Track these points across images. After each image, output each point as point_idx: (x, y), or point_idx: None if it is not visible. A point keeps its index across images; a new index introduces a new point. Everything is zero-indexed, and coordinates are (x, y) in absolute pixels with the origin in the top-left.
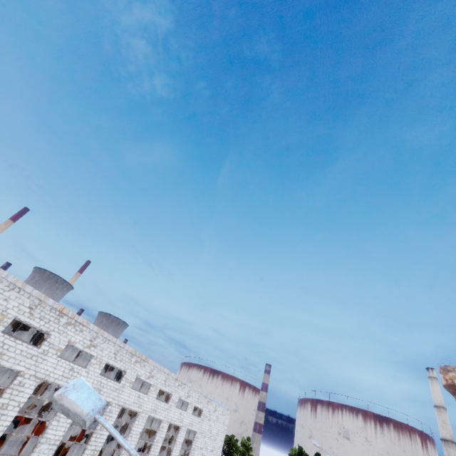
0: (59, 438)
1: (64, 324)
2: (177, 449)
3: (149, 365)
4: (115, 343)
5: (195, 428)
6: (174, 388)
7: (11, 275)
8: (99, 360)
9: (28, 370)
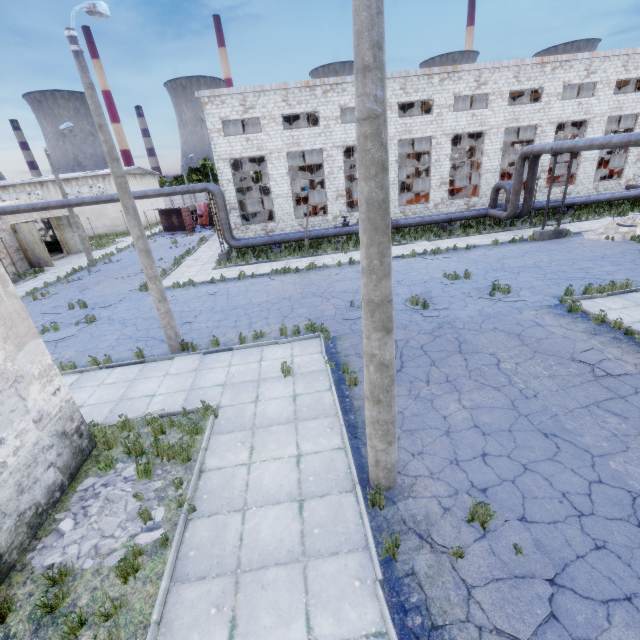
0: (595, 156)
1: (550, 72)
2: None
3: None
4: (619, 55)
5: None
6: None
7: (486, 63)
8: (605, 83)
9: (542, 121)
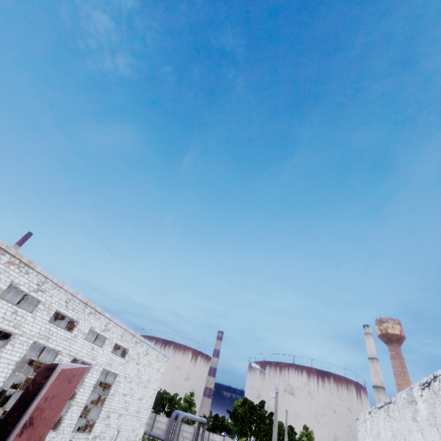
0: None
1: None
2: (85, 391)
3: (38, 274)
4: None
5: (116, 370)
6: (82, 315)
7: None
8: None
9: None
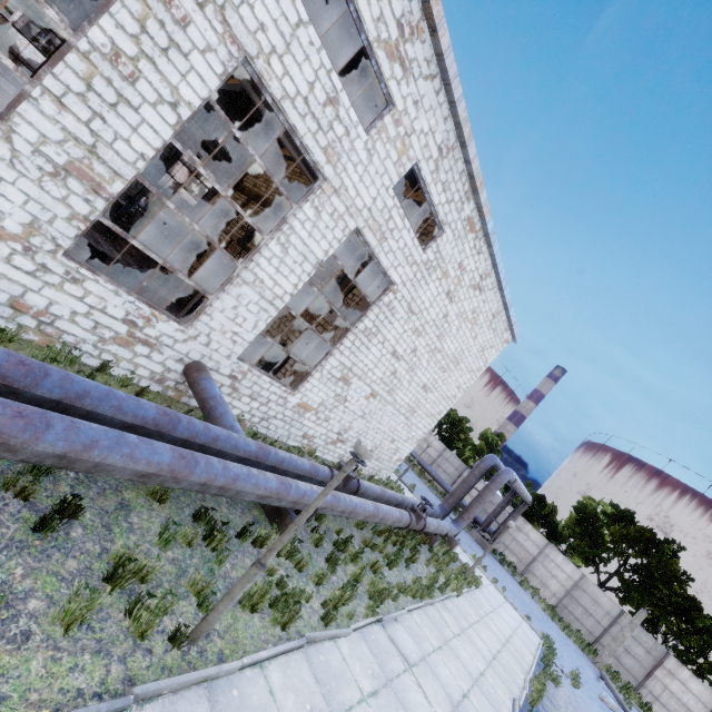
0: None
1: None
2: (286, 263)
3: None
4: None
5: (392, 268)
6: None
7: None
8: None
9: None
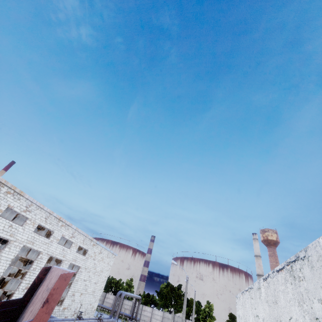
0: None
1: None
2: None
3: (26, 200)
4: None
5: (79, 264)
6: (56, 227)
7: None
8: None
9: None
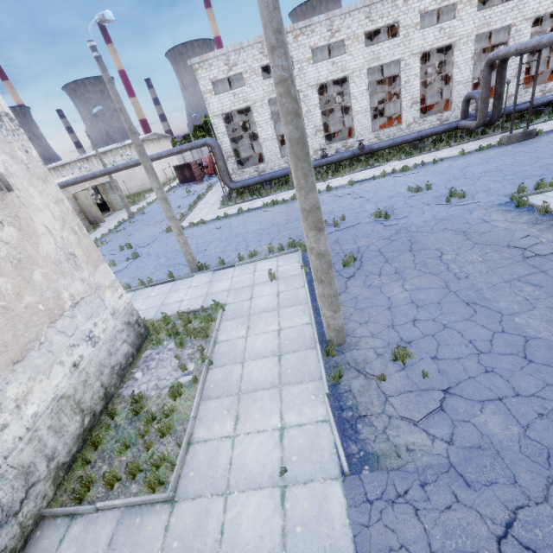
0: None
1: None
2: None
3: None
4: None
5: None
6: None
7: None
8: None
9: (516, 20)
